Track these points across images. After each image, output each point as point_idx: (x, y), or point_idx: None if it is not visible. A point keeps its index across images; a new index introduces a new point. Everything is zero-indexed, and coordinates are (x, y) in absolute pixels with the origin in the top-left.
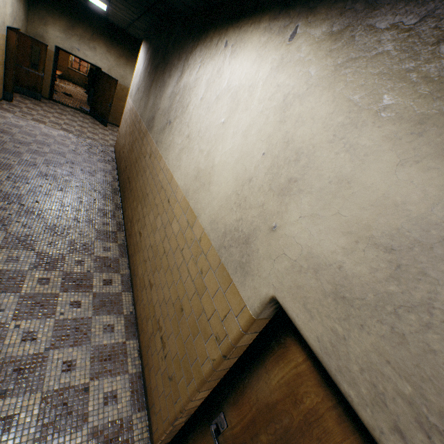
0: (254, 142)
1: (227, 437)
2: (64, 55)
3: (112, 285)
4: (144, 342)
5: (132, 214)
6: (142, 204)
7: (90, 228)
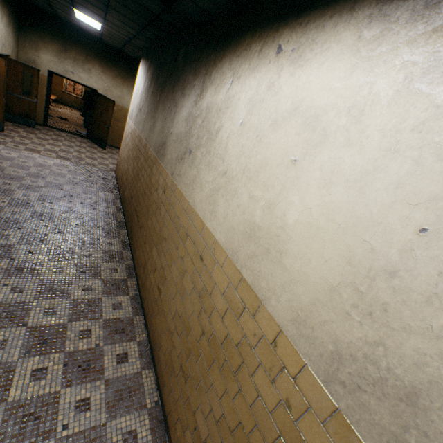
0: (386, 203)
1: None
2: (58, 79)
3: (128, 361)
4: None
5: (144, 258)
6: (158, 249)
7: (95, 279)
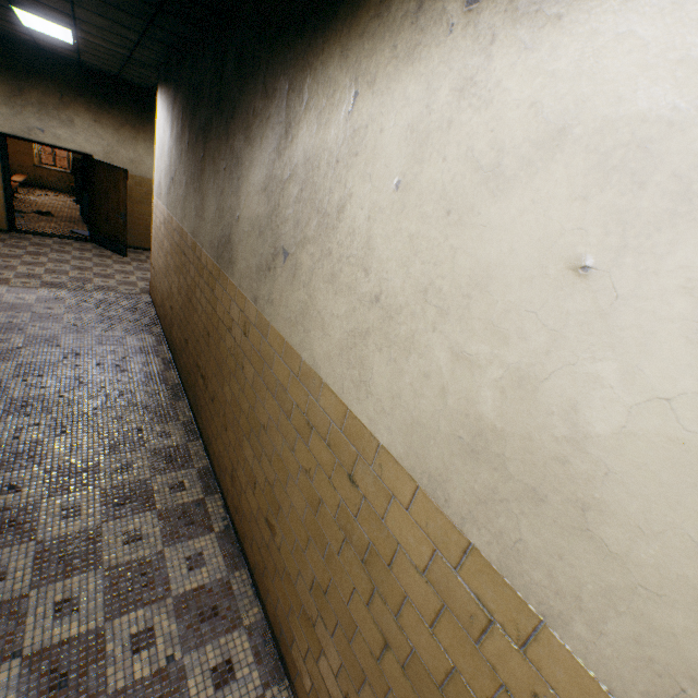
0: None
1: None
2: (23, 146)
3: (236, 678)
4: None
5: (229, 459)
6: (254, 446)
7: (145, 514)
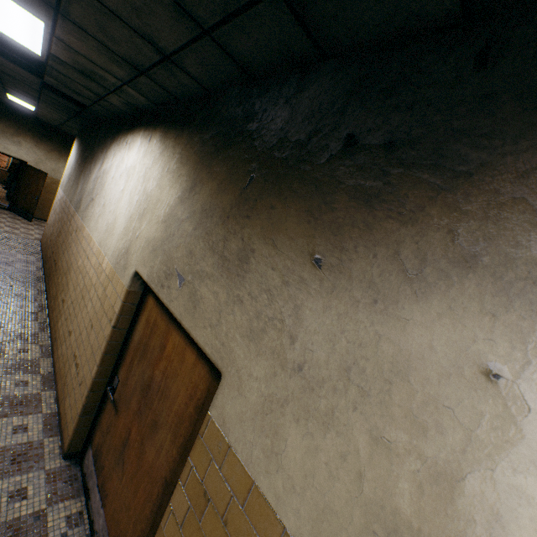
0: (134, 196)
1: (119, 388)
2: None
3: (29, 353)
4: (62, 385)
5: (56, 290)
6: (67, 274)
7: (4, 309)
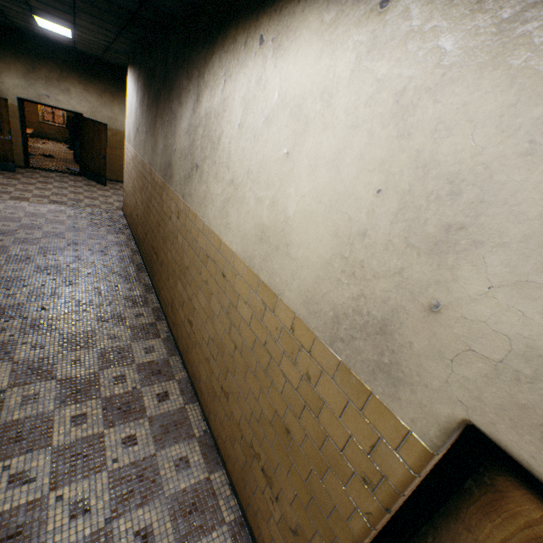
0: (354, 175)
1: None
2: (31, 107)
3: (170, 399)
4: (235, 473)
5: (170, 296)
6: (182, 281)
7: (121, 327)
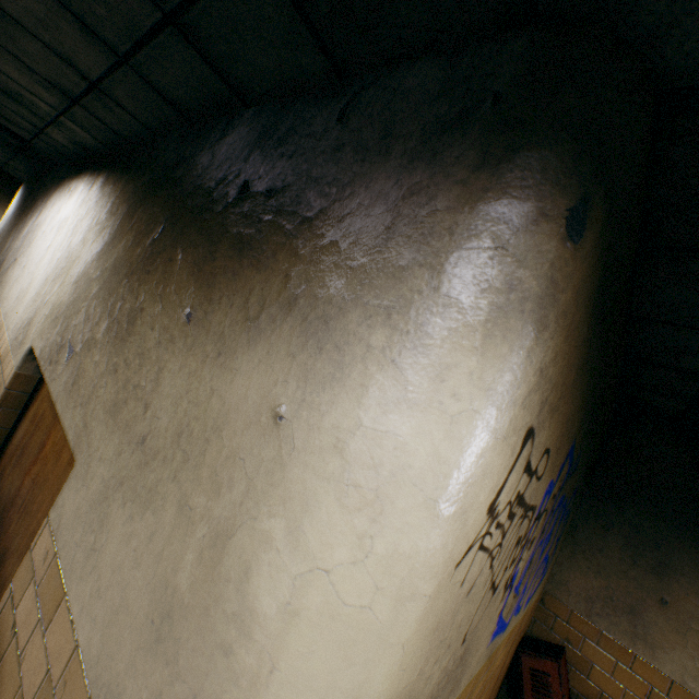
0: (57, 254)
1: None
2: None
3: None
4: None
5: None
6: None
7: None
